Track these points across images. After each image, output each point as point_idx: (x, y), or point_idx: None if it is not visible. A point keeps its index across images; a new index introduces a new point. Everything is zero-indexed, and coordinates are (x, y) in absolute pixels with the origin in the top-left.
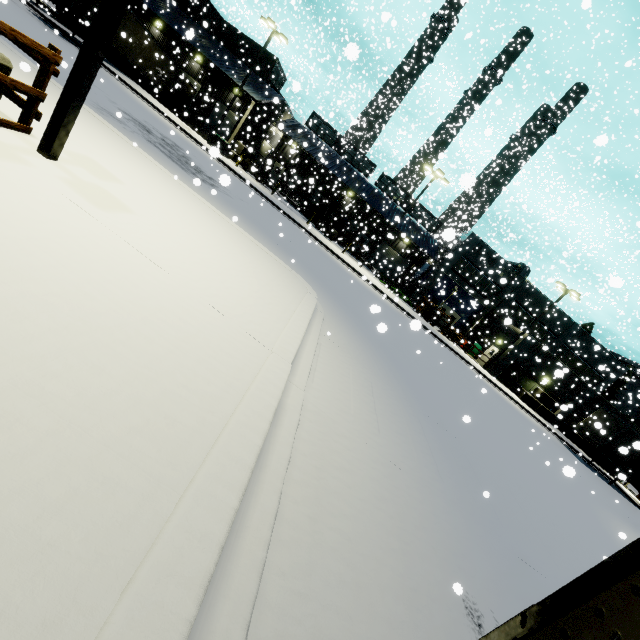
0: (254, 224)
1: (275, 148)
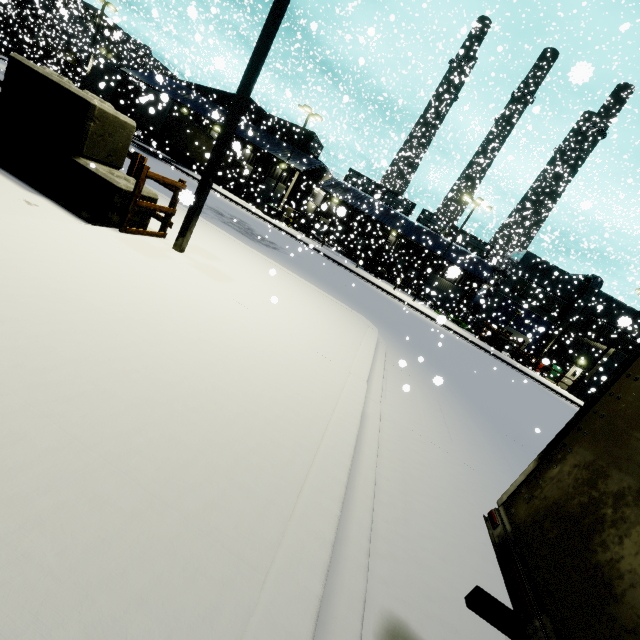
0: (312, 275)
1: (319, 206)
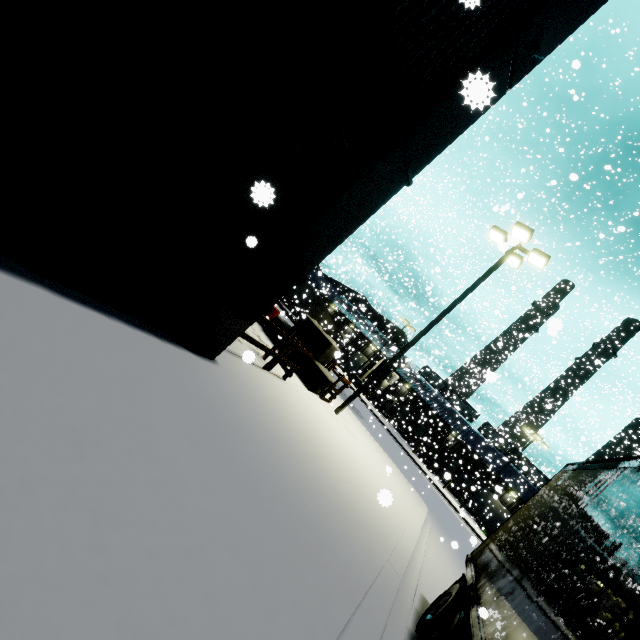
0: (384, 448)
1: (391, 385)
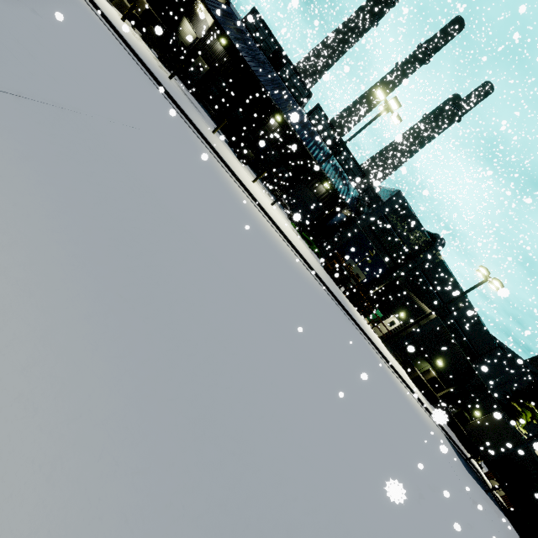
0: None
1: (200, 38)
